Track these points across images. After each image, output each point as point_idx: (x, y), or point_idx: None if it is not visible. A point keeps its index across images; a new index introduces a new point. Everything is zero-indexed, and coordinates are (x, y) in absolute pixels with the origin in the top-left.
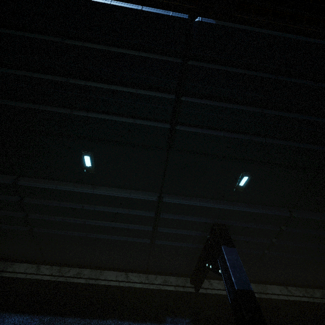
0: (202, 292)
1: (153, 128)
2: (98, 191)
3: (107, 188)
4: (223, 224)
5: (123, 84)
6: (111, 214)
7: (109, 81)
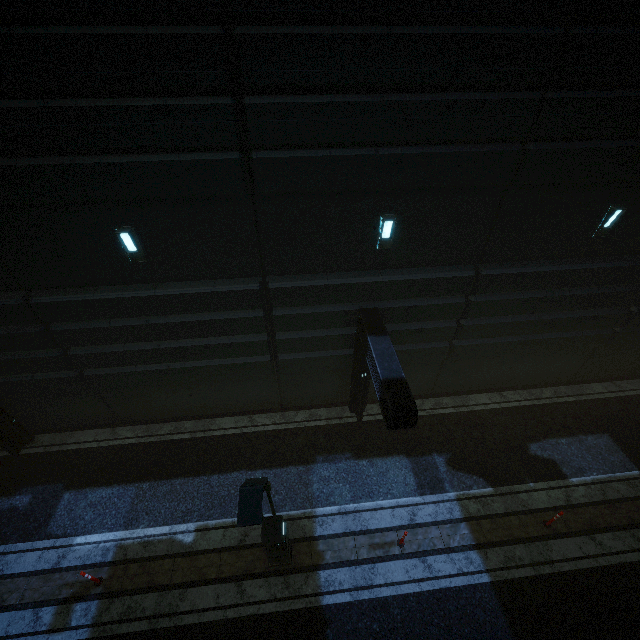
0: (368, 420)
1: (214, 164)
2: (163, 290)
3: (176, 284)
4: (374, 308)
5: (141, 93)
6: (196, 324)
7: (115, 92)
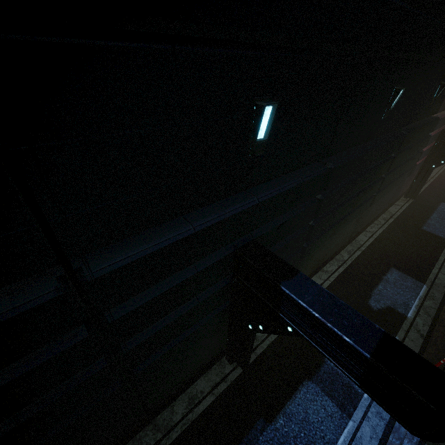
0: (252, 361)
1: None
2: None
3: None
4: (251, 242)
5: None
6: None
7: None
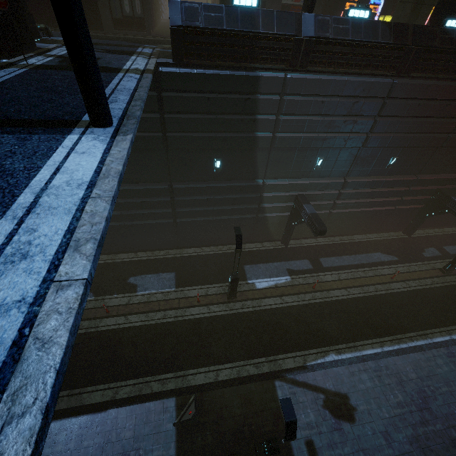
0: None
1: None
2: None
3: None
4: None
5: None
6: None
7: None
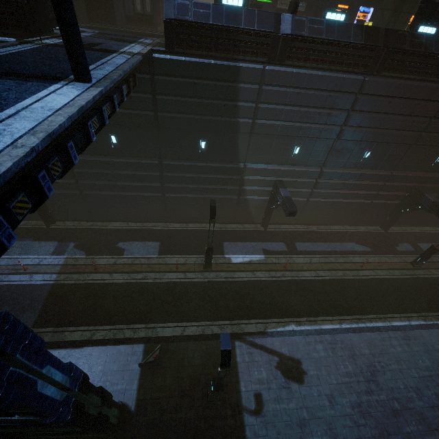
0: (53, 227)
1: None
2: None
3: None
4: None
5: None
6: None
7: None
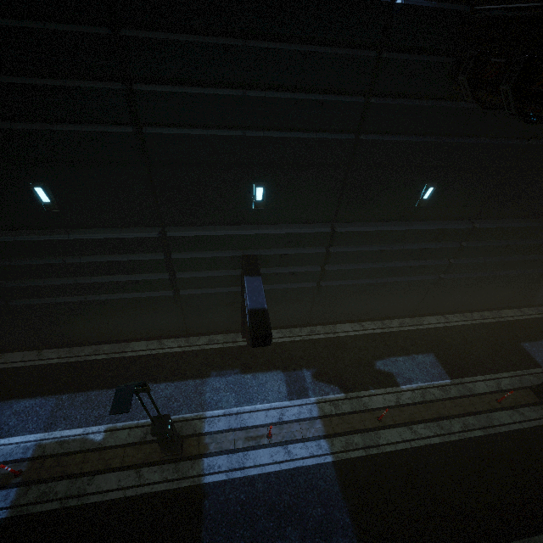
0: None
1: (111, 136)
2: (75, 235)
3: (88, 230)
4: (254, 255)
5: (45, 74)
6: (106, 264)
7: (22, 72)
